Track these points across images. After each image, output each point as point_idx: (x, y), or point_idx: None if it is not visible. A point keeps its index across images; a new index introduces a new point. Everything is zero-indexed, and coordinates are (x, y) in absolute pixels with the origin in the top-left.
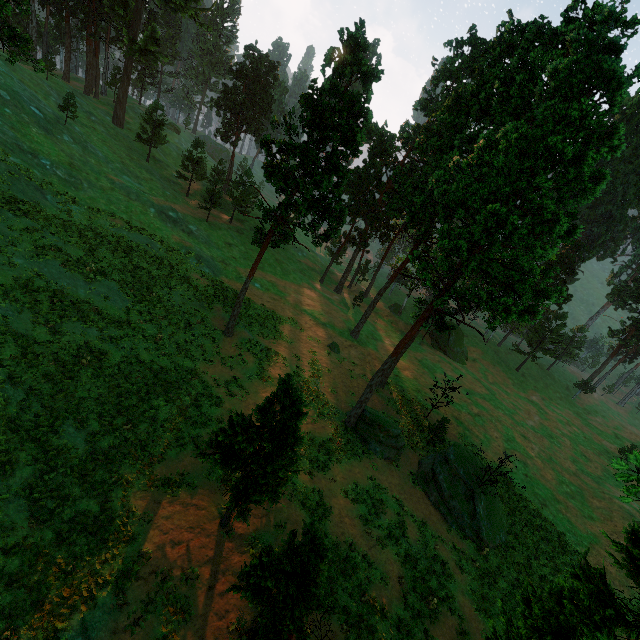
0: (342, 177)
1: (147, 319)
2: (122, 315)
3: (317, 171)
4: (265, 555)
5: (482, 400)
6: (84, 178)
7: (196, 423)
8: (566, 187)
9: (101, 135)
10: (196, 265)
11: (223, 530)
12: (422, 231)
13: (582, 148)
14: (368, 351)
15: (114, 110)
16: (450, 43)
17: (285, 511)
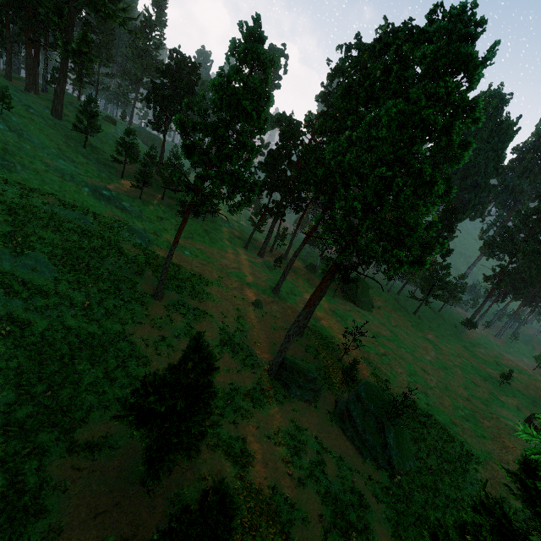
0: (251, 152)
1: (75, 287)
2: (49, 285)
3: (228, 147)
4: (175, 519)
5: (387, 341)
6: (17, 161)
7: (122, 384)
8: (440, 154)
9: (39, 125)
10: (128, 237)
11: (144, 490)
12: (326, 199)
13: (450, 119)
14: (288, 305)
15: (52, 104)
16: (341, 47)
17: (209, 462)
